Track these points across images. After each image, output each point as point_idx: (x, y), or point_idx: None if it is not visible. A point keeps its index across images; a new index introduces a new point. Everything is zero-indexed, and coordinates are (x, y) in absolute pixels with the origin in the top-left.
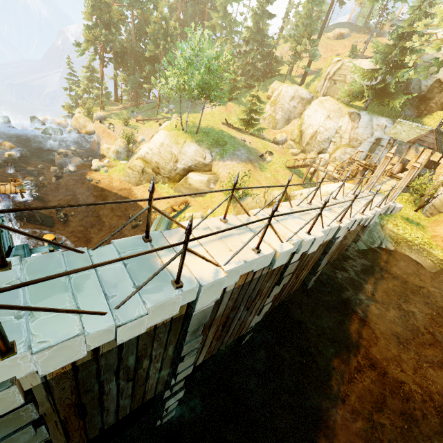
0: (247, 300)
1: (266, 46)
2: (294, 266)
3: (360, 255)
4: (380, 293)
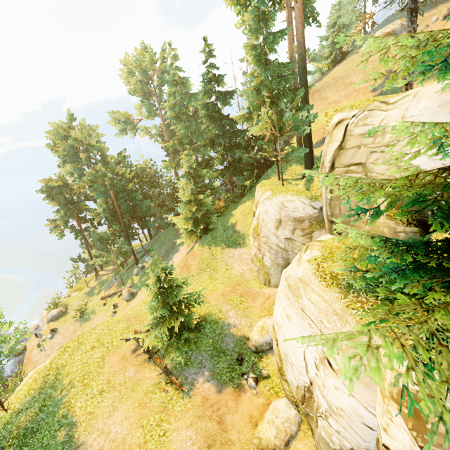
0: None
1: (237, 134)
2: None
3: None
4: None
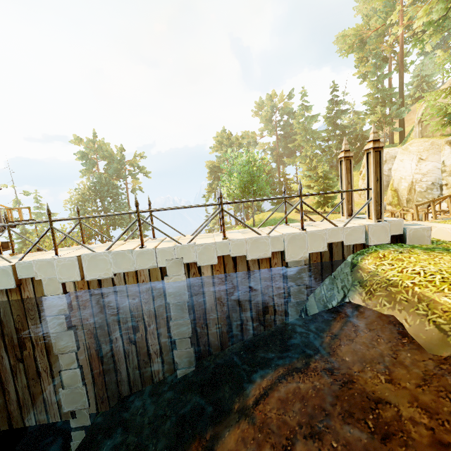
0: (4, 340)
1: (347, 134)
2: (63, 304)
3: (302, 325)
4: (270, 402)
